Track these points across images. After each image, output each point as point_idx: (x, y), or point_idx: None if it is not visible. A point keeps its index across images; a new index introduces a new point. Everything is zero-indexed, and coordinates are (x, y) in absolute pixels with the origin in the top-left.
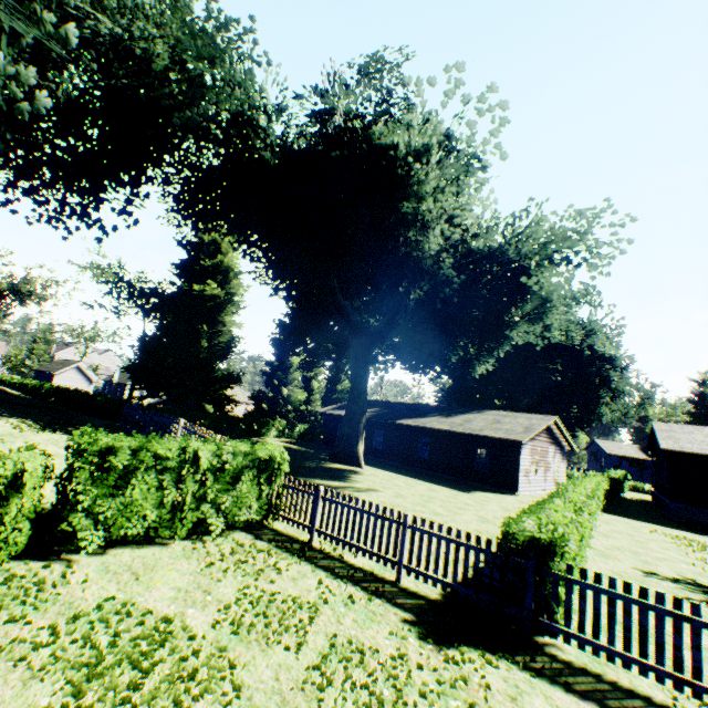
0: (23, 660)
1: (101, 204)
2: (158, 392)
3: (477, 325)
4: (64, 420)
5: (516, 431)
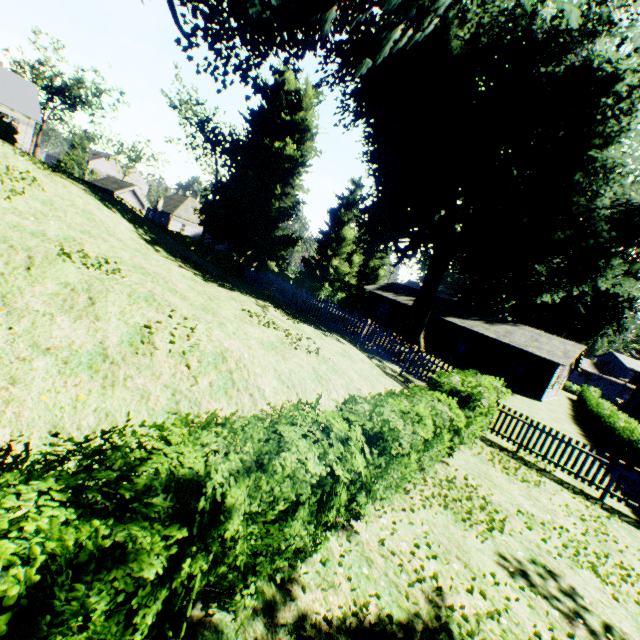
0: (550, 553)
1: (264, 60)
2: (228, 240)
3: (566, 262)
4: (269, 298)
5: (556, 355)
